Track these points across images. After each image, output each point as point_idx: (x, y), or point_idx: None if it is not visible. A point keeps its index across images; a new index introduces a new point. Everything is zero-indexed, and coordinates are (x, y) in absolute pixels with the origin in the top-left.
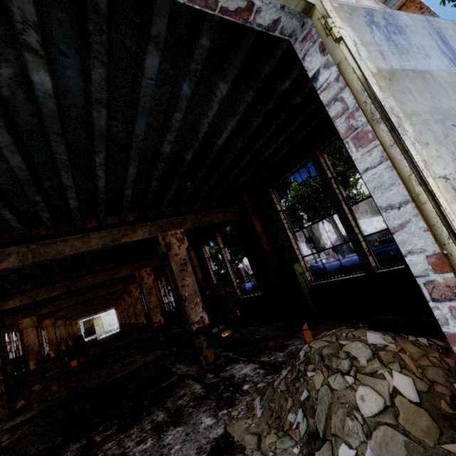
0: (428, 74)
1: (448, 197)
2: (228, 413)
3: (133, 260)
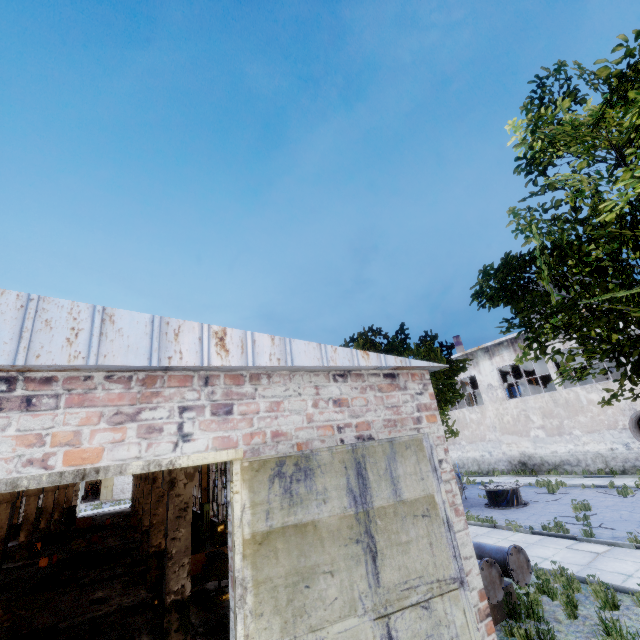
0: (312, 525)
1: None
2: None
3: None
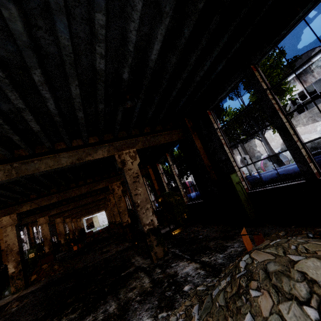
0: None
1: None
2: (167, 317)
3: (107, 176)
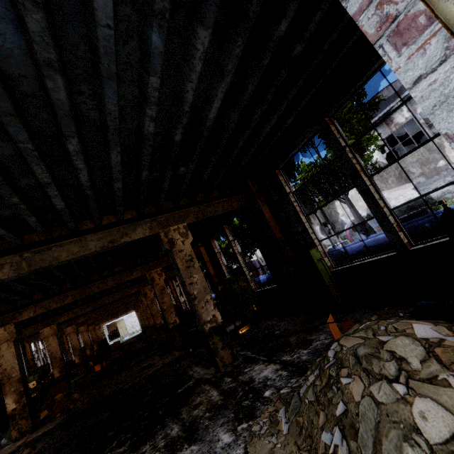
0: None
1: None
2: (248, 428)
3: (142, 261)
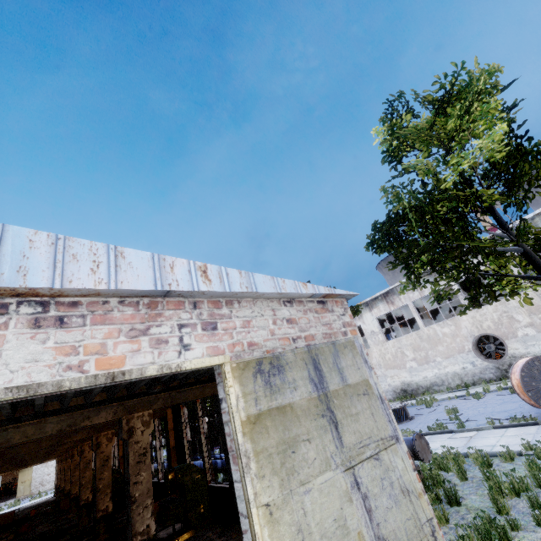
0: (289, 407)
1: (263, 522)
2: None
3: None
